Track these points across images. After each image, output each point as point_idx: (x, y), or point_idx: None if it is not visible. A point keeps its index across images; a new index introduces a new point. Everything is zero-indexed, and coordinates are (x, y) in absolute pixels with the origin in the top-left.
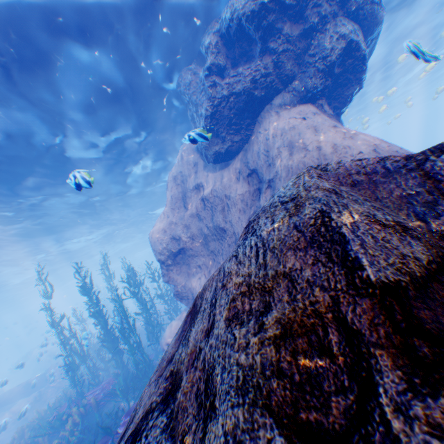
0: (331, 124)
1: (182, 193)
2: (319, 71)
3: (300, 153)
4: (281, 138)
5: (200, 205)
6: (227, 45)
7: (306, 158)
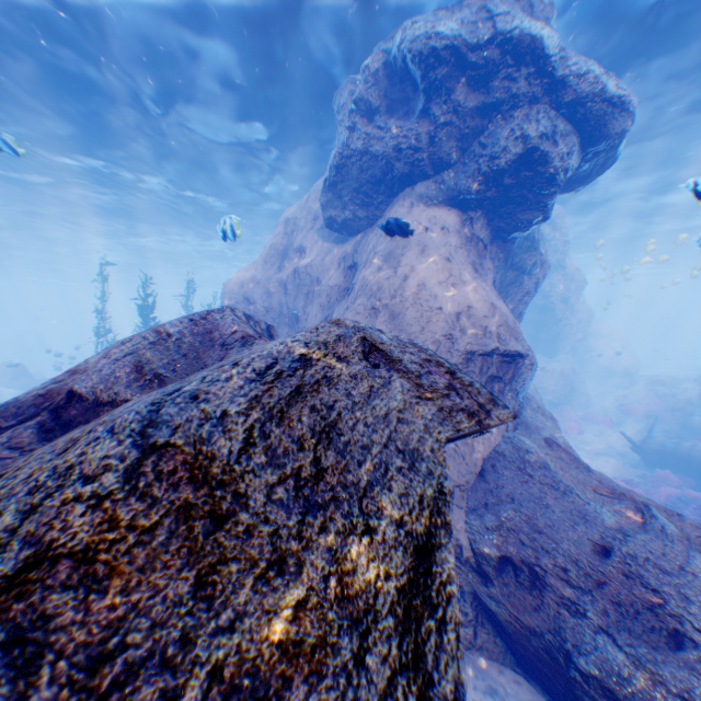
0: (448, 254)
1: (286, 248)
2: (480, 173)
3: (387, 273)
4: (387, 242)
5: (292, 275)
6: (392, 78)
7: (388, 283)
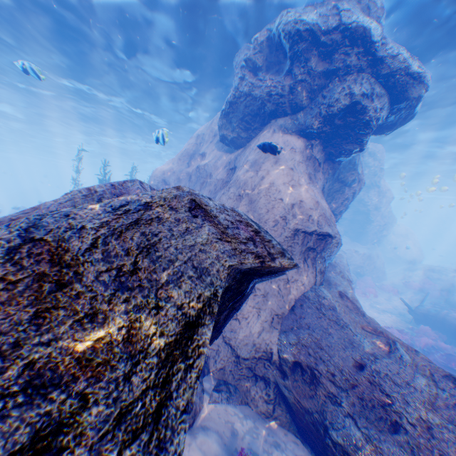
0: (293, 166)
1: (194, 152)
2: (321, 115)
3: (252, 174)
4: (255, 154)
5: (195, 170)
6: (271, 48)
7: (251, 180)
